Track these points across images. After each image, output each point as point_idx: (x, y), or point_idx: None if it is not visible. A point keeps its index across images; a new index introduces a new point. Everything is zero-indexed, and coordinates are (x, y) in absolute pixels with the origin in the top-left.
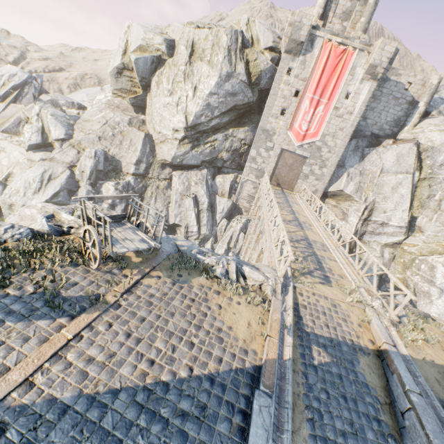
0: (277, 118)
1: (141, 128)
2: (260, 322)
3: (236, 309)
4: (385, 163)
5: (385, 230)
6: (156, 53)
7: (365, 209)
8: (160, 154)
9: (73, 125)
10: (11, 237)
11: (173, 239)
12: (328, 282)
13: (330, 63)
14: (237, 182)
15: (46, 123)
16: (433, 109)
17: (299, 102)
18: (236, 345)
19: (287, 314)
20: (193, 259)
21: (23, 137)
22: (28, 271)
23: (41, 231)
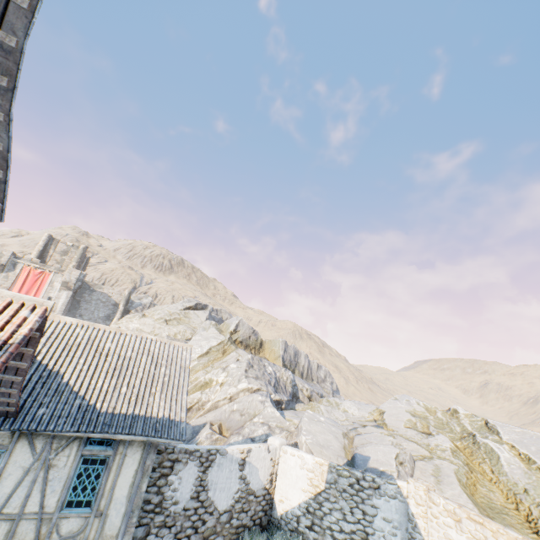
0: None
1: None
2: None
3: None
4: None
5: None
6: None
7: None
8: None
9: None
10: None
11: None
12: None
13: (31, 278)
14: None
15: None
16: (133, 308)
17: None
18: None
19: None
20: None
21: None
22: None
23: None
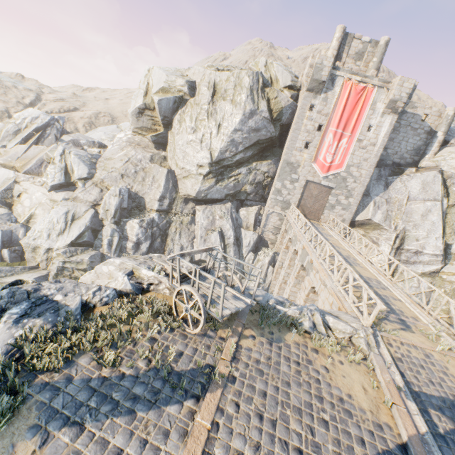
0: (301, 151)
1: (162, 164)
2: (375, 385)
3: (342, 370)
4: (411, 191)
5: (420, 259)
6: (178, 93)
7: (396, 237)
8: (183, 189)
9: (95, 163)
10: (99, 301)
11: (246, 289)
12: (407, 327)
13: (351, 99)
14: (261, 214)
15: (69, 163)
16: (451, 137)
17: (322, 135)
18: (366, 418)
19: (393, 372)
20: (275, 311)
21: (46, 178)
22: (132, 342)
23: (123, 290)
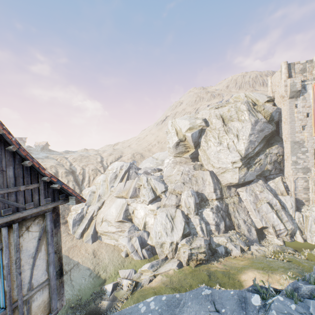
0: (300, 132)
1: (202, 169)
2: None
3: None
4: None
5: None
6: (199, 127)
7: None
8: (224, 180)
9: (163, 181)
10: None
11: None
12: None
13: None
14: (284, 181)
15: (152, 184)
16: None
17: (312, 118)
18: None
19: None
20: None
21: (144, 197)
22: None
23: None
